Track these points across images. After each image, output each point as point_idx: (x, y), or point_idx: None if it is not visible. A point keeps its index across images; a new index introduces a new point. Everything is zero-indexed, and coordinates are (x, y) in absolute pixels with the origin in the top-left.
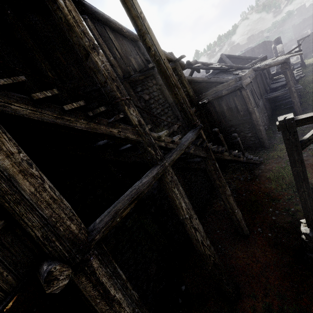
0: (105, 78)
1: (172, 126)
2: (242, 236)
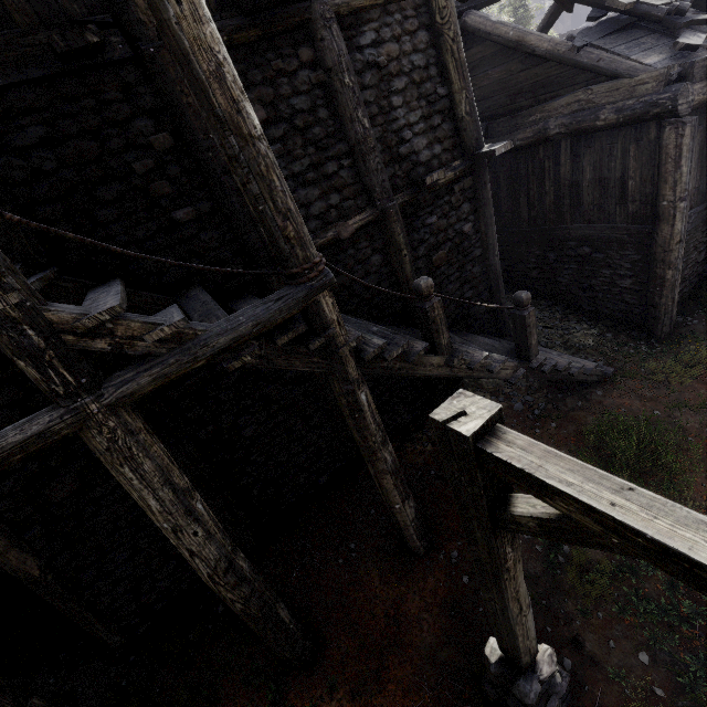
0: None
1: (337, 224)
2: (408, 550)
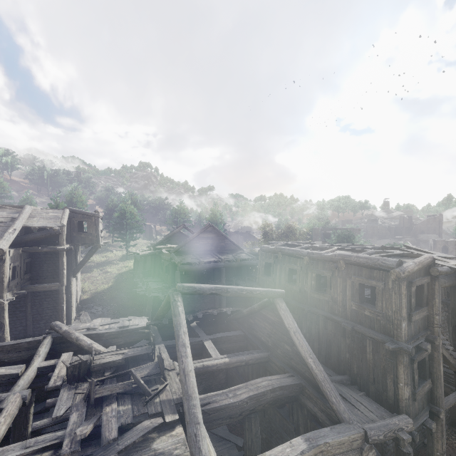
0: None
1: None
2: None
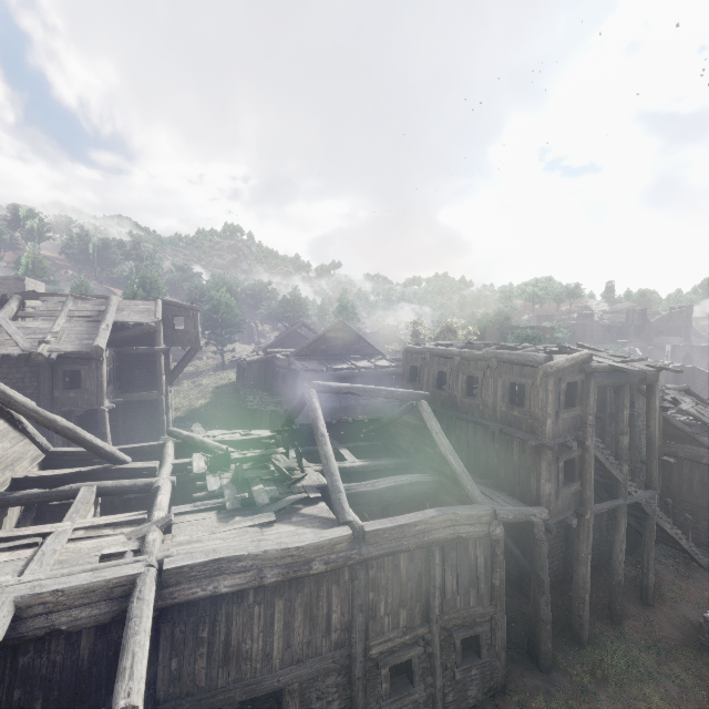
0: (623, 447)
1: None
2: (642, 603)
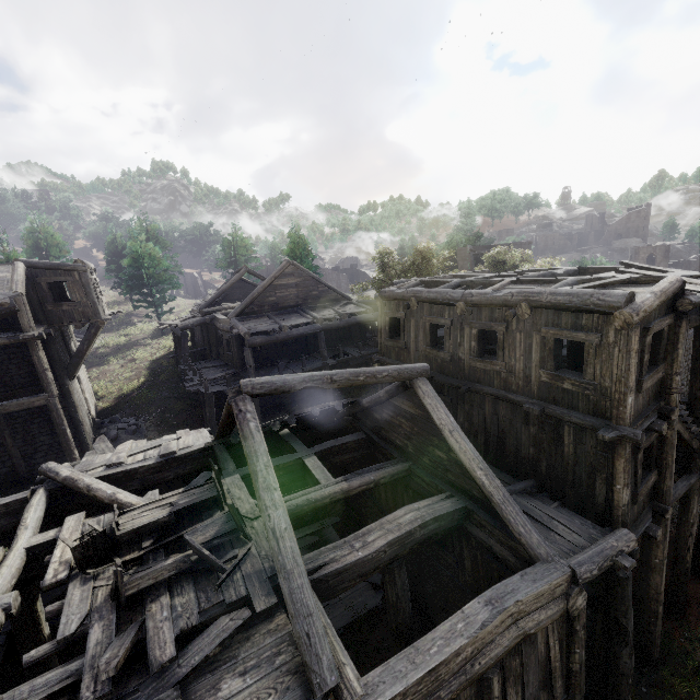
0: None
1: None
2: (697, 575)
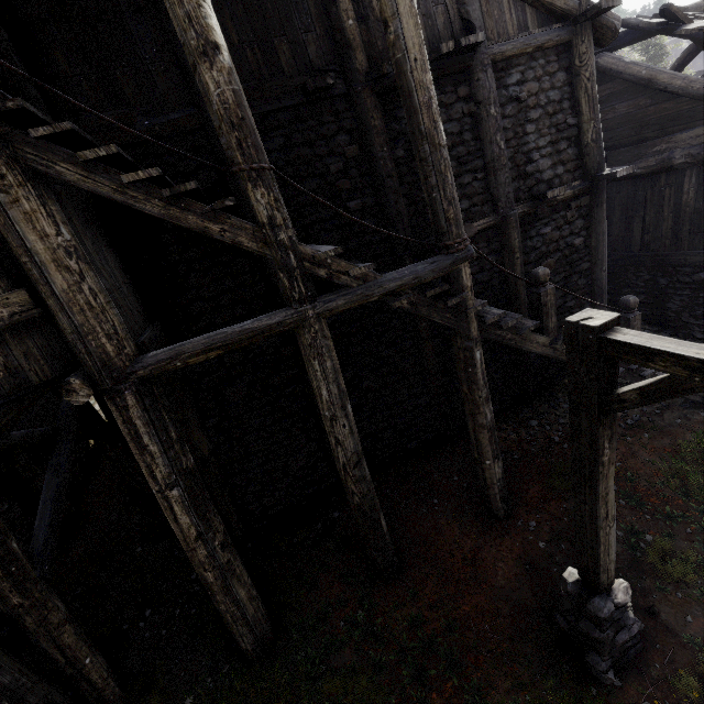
0: (220, 119)
1: (464, 224)
2: (488, 513)
